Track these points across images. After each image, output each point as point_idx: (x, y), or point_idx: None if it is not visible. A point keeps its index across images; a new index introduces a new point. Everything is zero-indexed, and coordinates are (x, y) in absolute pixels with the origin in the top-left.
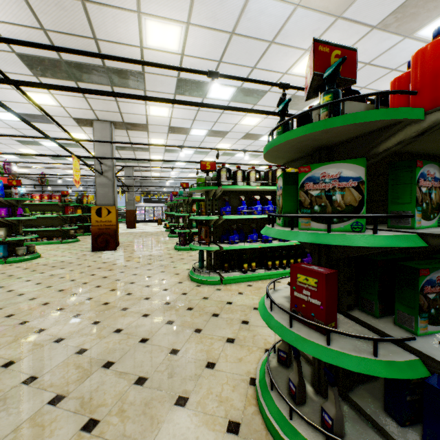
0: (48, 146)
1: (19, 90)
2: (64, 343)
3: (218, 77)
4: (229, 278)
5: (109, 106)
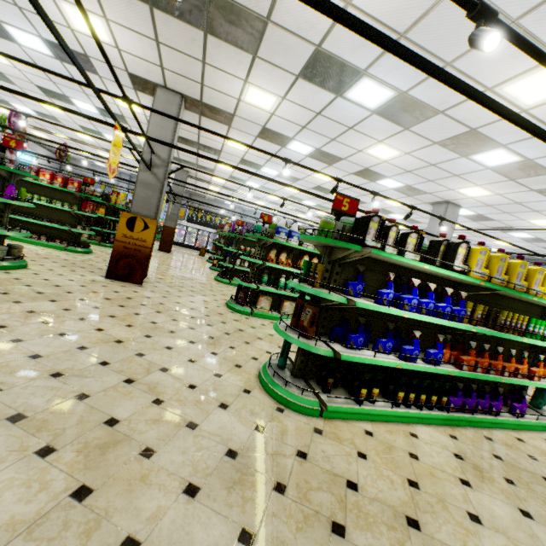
0: (81, 109)
1: None
2: None
3: (491, 23)
4: (335, 408)
5: (189, 68)
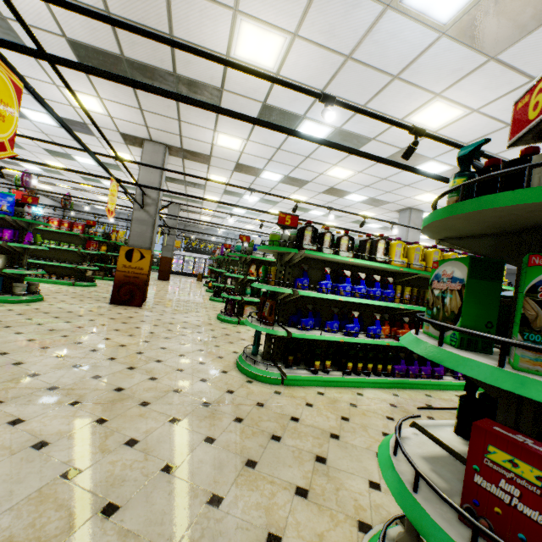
0: (82, 163)
1: (61, 78)
2: (48, 452)
3: (333, 103)
4: (293, 377)
5: (169, 125)
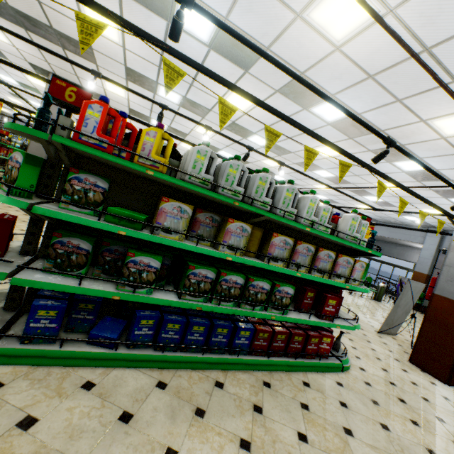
0: (6, 80)
1: None
2: None
3: (100, 78)
4: None
5: (64, 65)
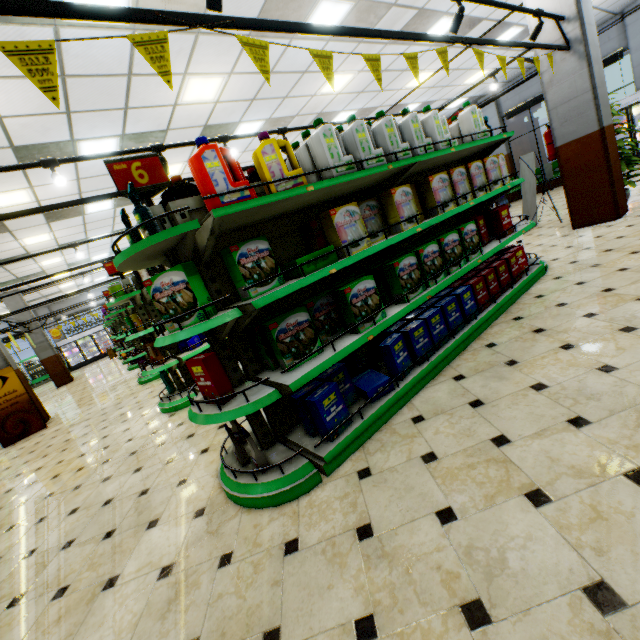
0: None
1: None
2: (4, 560)
3: (58, 165)
4: None
5: None
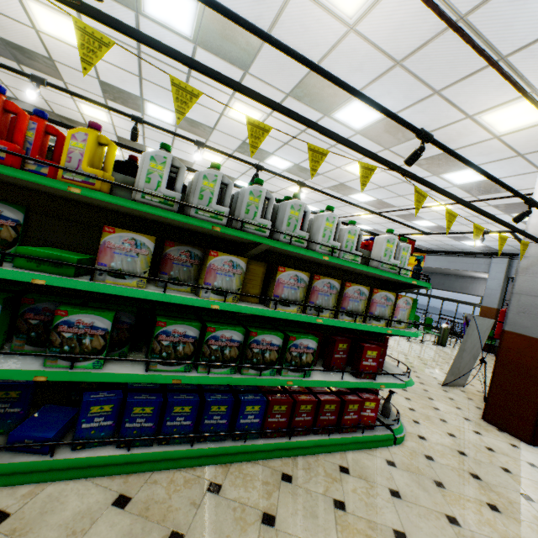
0: None
1: None
2: None
3: (45, 85)
4: None
5: (26, 86)
